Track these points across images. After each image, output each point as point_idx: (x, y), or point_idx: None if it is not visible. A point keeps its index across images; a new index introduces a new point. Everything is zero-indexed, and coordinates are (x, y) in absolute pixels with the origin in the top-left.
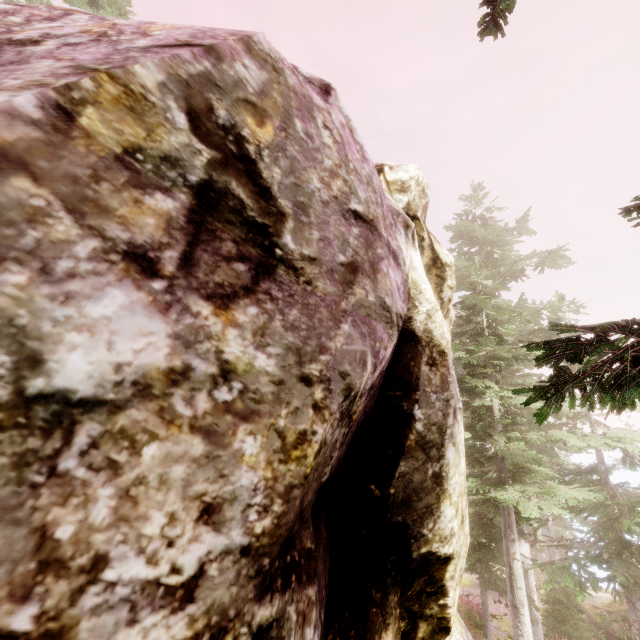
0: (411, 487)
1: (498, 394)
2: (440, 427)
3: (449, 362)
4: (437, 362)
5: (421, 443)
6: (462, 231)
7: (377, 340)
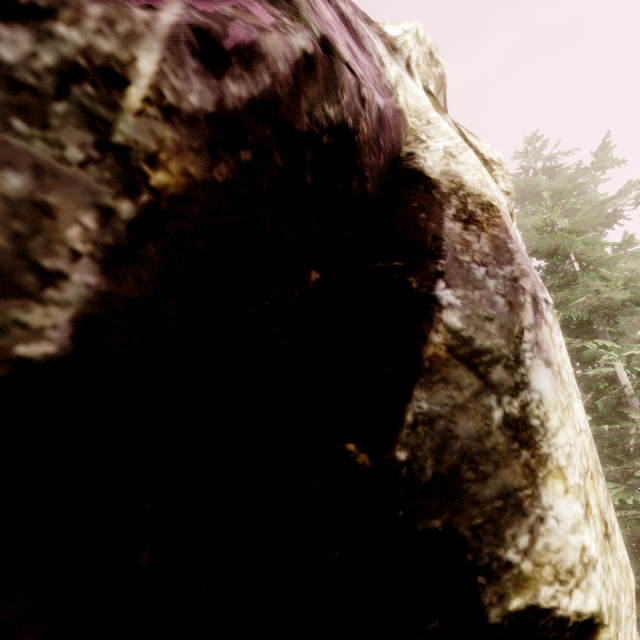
0: (454, 449)
1: (622, 354)
2: (506, 326)
3: (506, 223)
4: (479, 218)
5: (463, 353)
6: (523, 190)
7: (227, 3)
